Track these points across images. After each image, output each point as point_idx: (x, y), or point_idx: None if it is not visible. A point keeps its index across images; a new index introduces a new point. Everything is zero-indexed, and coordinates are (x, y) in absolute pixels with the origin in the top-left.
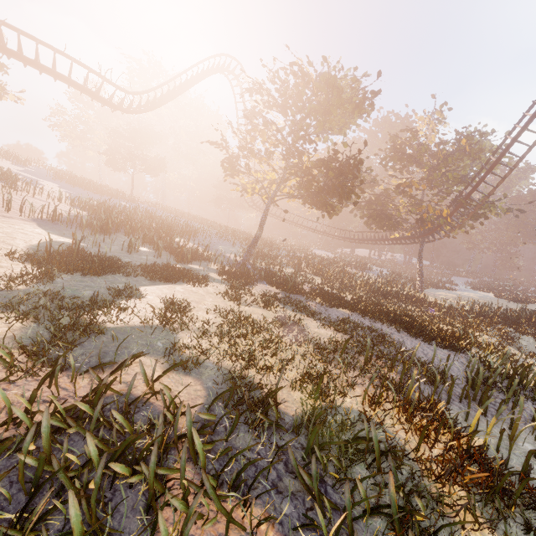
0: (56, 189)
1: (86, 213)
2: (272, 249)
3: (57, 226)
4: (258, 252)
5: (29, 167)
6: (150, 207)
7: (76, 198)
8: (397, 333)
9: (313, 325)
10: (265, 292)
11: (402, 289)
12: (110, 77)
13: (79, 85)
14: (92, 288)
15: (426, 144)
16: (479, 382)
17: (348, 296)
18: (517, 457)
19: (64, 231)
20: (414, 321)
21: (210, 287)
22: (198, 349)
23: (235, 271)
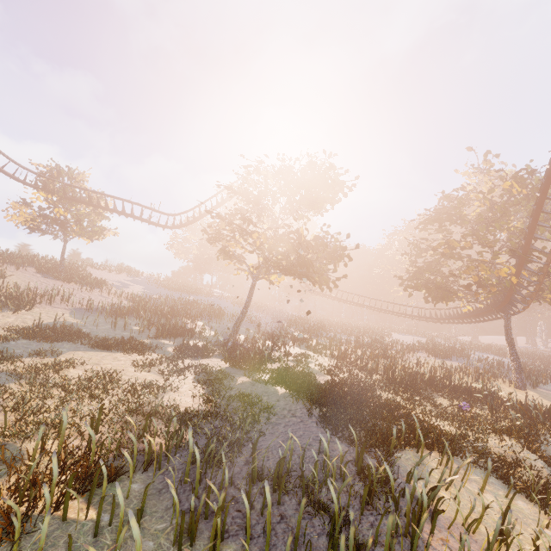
0: (135, 290)
1: (130, 304)
2: (323, 332)
3: (85, 312)
4: (273, 333)
5: (140, 277)
6: (221, 299)
7: (144, 295)
8: (304, 417)
9: (188, 394)
10: (195, 364)
11: (458, 378)
12: (159, 208)
13: (137, 218)
14: (27, 349)
15: (461, 198)
16: (215, 461)
17: (338, 379)
18: (89, 544)
19: (85, 315)
20: (366, 408)
21: (143, 356)
22: (9, 391)
23: (197, 346)
